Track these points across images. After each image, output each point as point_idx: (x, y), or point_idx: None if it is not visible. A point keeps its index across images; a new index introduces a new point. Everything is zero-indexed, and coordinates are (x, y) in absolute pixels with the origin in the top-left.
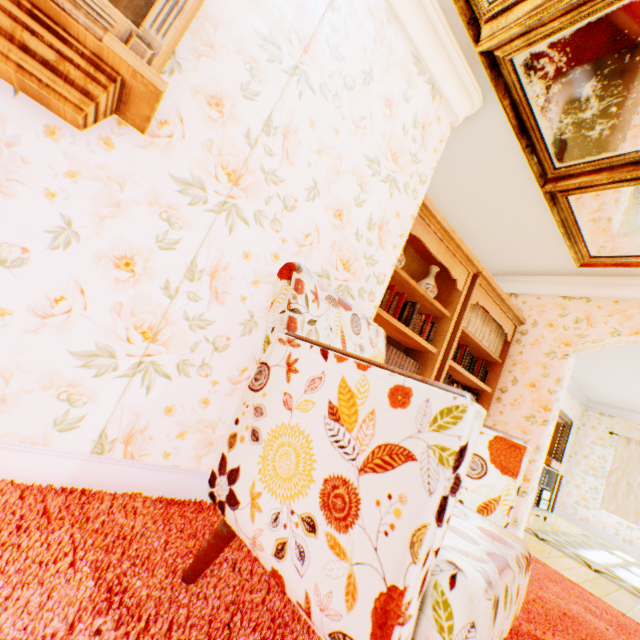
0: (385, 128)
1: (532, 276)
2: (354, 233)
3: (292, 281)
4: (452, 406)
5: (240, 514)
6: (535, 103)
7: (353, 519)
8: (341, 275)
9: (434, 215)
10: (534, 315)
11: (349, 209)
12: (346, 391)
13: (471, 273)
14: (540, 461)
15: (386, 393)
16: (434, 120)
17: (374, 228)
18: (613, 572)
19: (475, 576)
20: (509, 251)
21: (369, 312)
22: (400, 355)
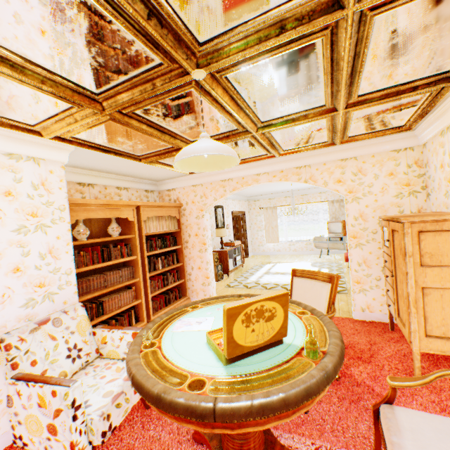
0: (16, 207)
1: (176, 178)
2: (35, 268)
3: (3, 348)
4: (66, 392)
5: (31, 446)
6: (102, 144)
7: (58, 432)
8: (41, 291)
9: (89, 203)
10: (185, 199)
11: (22, 262)
12: (40, 396)
13: (135, 208)
14: (211, 266)
15: (51, 393)
16: (48, 174)
17: (47, 255)
18: (259, 281)
19: (97, 418)
20: (156, 174)
21: (73, 290)
22: (117, 272)
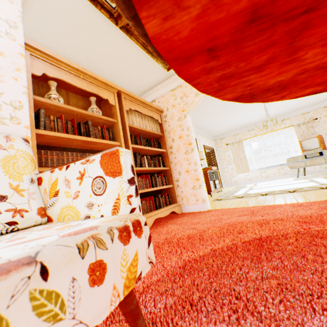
0: None
1: (155, 87)
2: None
3: None
4: None
5: None
6: None
7: None
8: None
9: (60, 60)
10: (165, 105)
11: None
12: None
13: (115, 93)
14: (200, 168)
15: None
16: None
17: None
18: (247, 193)
19: None
20: (136, 78)
21: (22, 132)
22: None
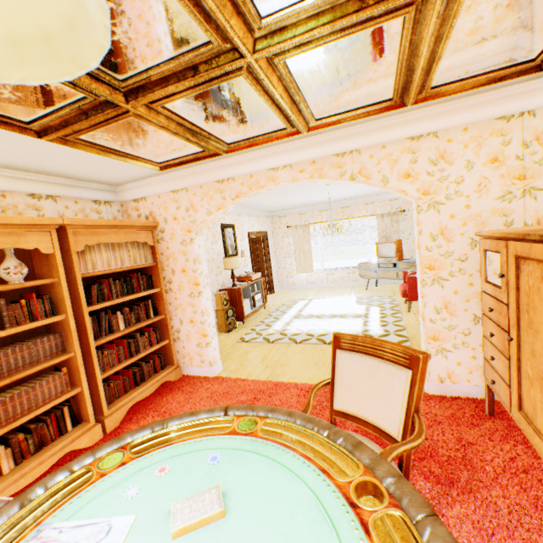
0: None
1: (145, 180)
2: None
3: None
4: None
5: None
6: None
7: None
8: None
9: None
10: (163, 213)
11: None
12: None
13: (54, 230)
14: (211, 317)
15: None
16: None
17: None
18: (285, 331)
19: None
20: (104, 171)
21: None
22: (23, 348)
